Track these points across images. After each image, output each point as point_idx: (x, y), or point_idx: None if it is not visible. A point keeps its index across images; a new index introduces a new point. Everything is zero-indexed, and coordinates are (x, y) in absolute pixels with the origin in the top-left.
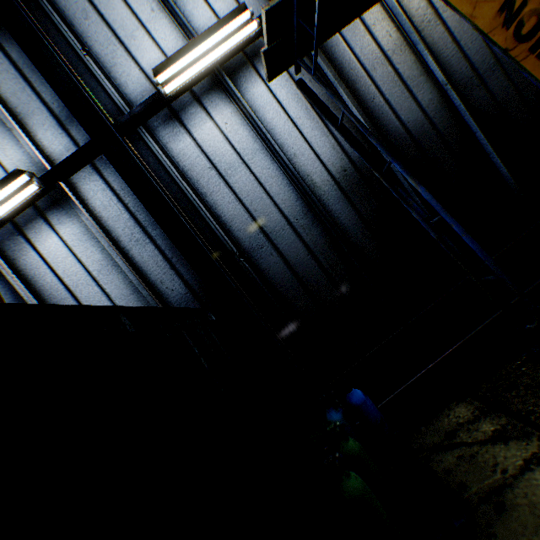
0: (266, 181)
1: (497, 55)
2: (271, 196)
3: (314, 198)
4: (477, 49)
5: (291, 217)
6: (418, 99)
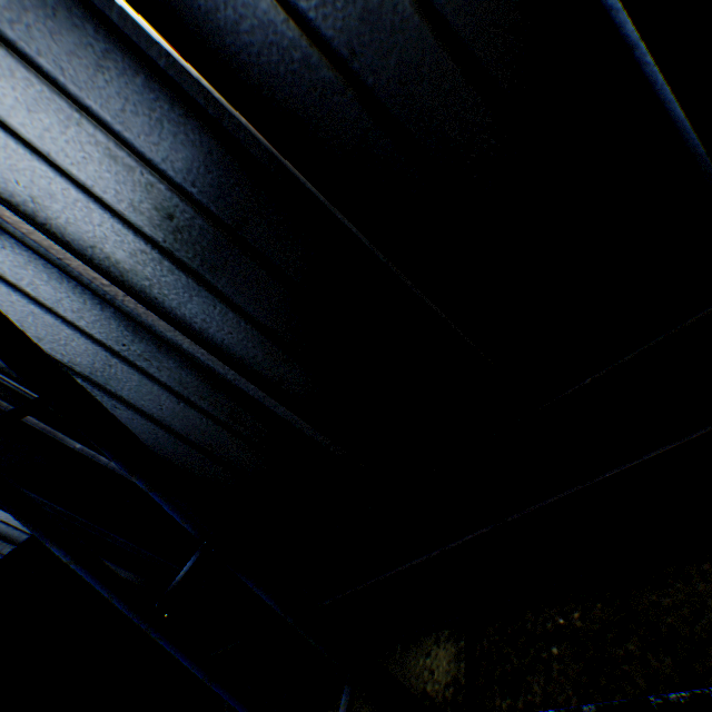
0: (18, 278)
1: None
2: (48, 306)
3: (123, 307)
4: None
5: (111, 341)
6: None
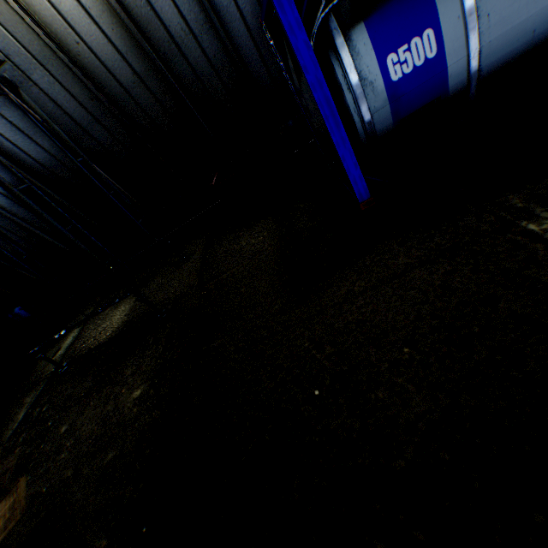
0: None
1: (94, 113)
2: None
3: None
4: (75, 108)
5: None
6: (41, 144)
